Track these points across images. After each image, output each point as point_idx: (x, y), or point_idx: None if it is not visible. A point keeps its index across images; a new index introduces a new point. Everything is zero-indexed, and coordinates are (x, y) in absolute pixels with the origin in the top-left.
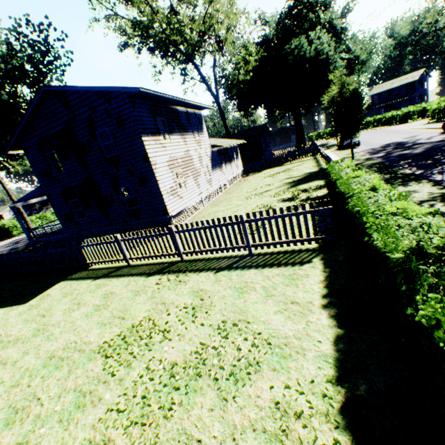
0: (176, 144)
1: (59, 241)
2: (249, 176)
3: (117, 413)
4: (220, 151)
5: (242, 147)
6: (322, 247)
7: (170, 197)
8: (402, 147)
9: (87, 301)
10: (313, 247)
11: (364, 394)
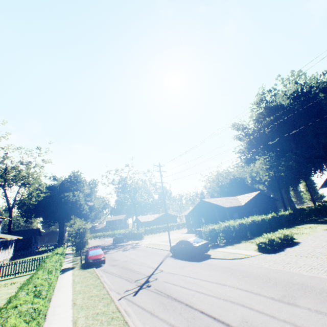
0: None
1: None
2: (16, 260)
3: None
4: (3, 241)
5: (17, 240)
6: None
7: None
8: (96, 247)
9: None
10: None
11: None
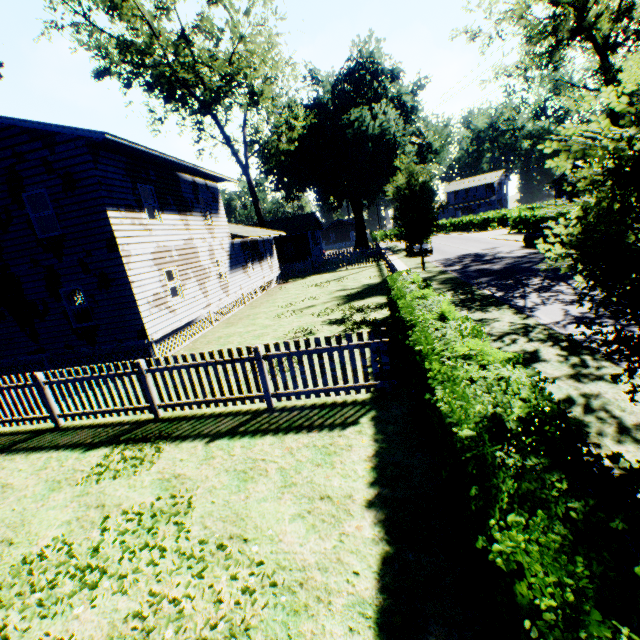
0: (170, 227)
1: None
2: (289, 284)
3: None
4: (245, 244)
5: (281, 240)
6: (375, 398)
7: (152, 310)
8: (481, 260)
9: None
10: (363, 399)
11: None
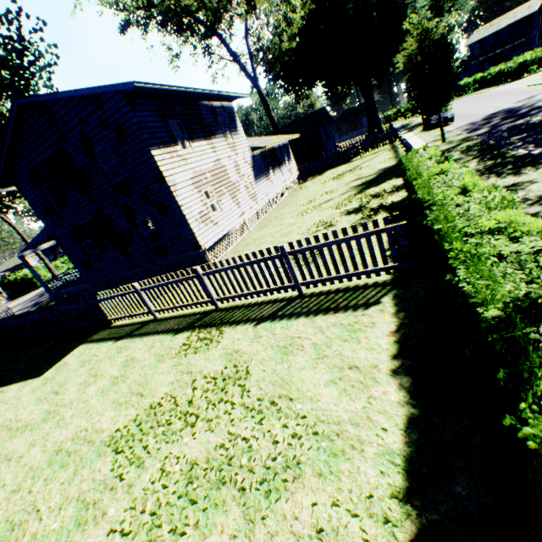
0: (200, 153)
1: (82, 292)
2: (307, 182)
3: (120, 537)
4: (264, 154)
5: (295, 143)
6: (395, 279)
7: (200, 226)
8: (514, 116)
9: (105, 371)
10: (383, 280)
11: (445, 520)
